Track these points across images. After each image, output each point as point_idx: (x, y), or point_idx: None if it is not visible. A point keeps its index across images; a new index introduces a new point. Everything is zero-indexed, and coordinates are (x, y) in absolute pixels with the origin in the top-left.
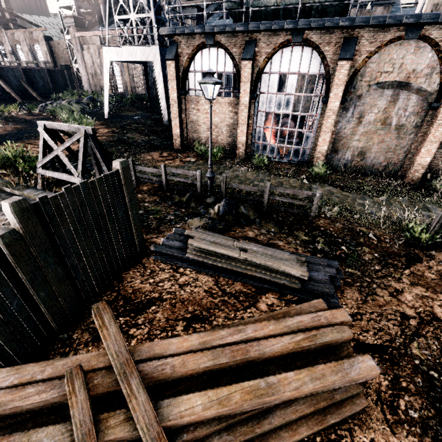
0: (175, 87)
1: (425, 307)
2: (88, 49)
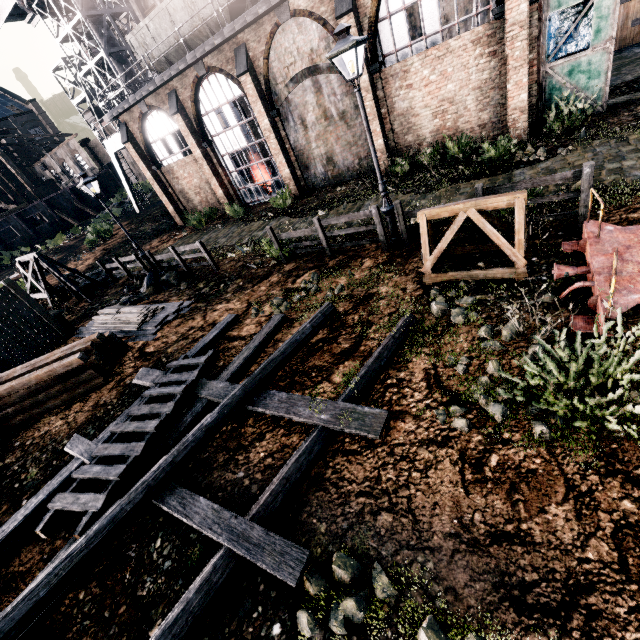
0: (144, 166)
1: (216, 318)
2: None
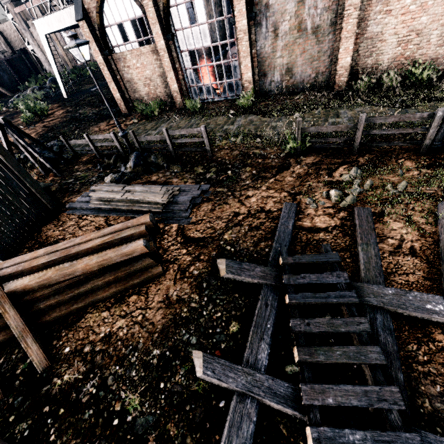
0: (97, 49)
1: (260, 205)
2: (32, 24)
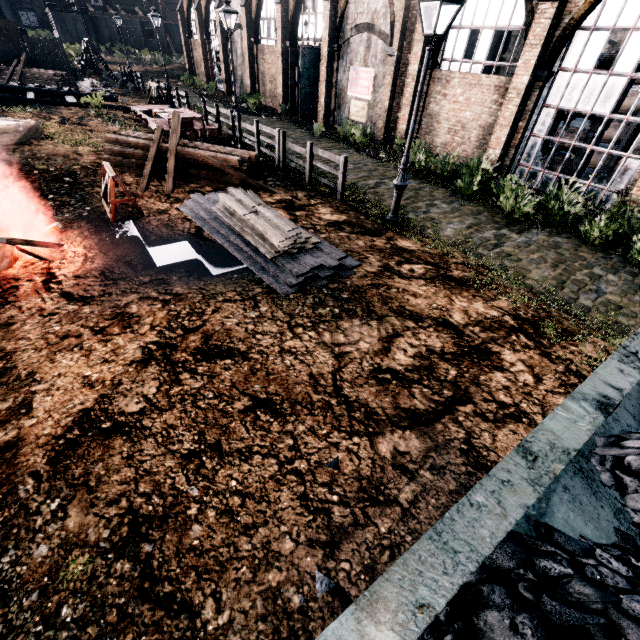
0: (182, 32)
1: None
2: None
